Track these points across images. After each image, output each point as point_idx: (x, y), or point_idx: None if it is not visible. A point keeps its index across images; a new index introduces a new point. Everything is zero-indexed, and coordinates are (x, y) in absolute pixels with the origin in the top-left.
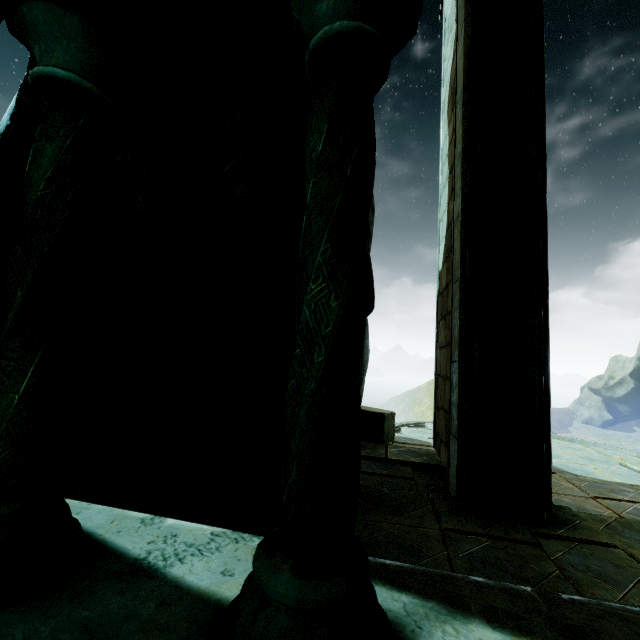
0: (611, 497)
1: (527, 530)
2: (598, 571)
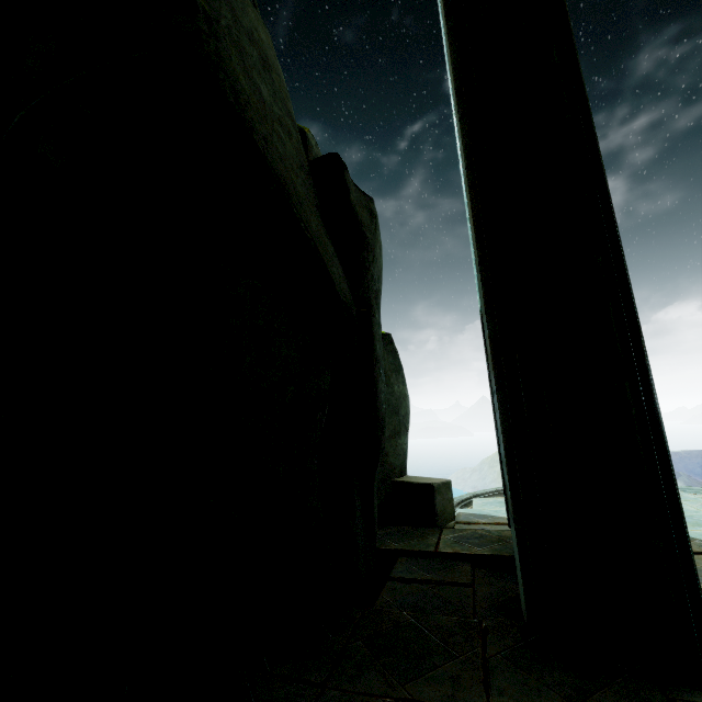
0: None
1: None
2: None
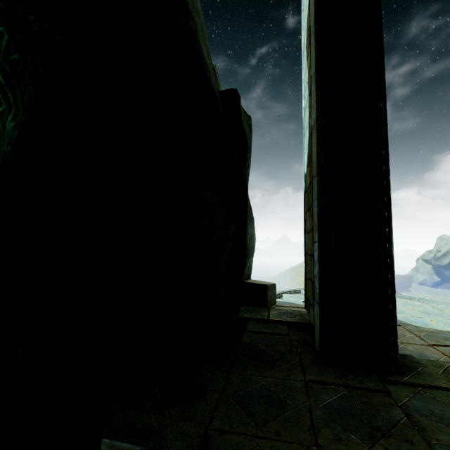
0: (446, 344)
1: (378, 379)
2: (440, 415)
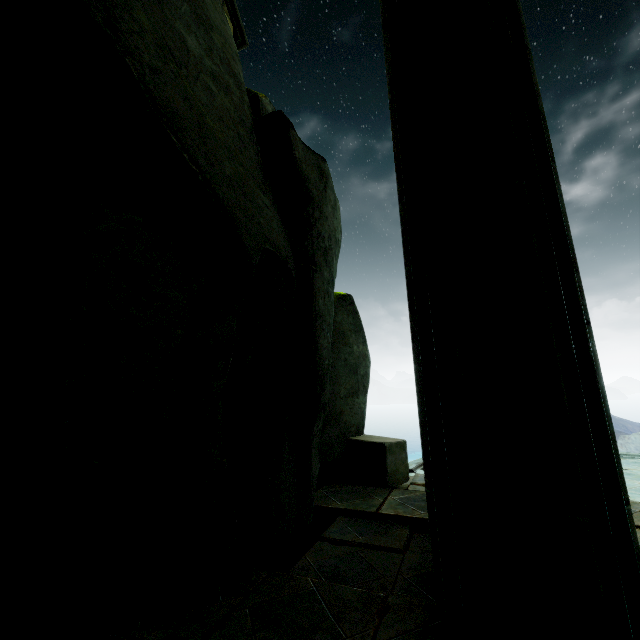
0: None
1: None
2: None
